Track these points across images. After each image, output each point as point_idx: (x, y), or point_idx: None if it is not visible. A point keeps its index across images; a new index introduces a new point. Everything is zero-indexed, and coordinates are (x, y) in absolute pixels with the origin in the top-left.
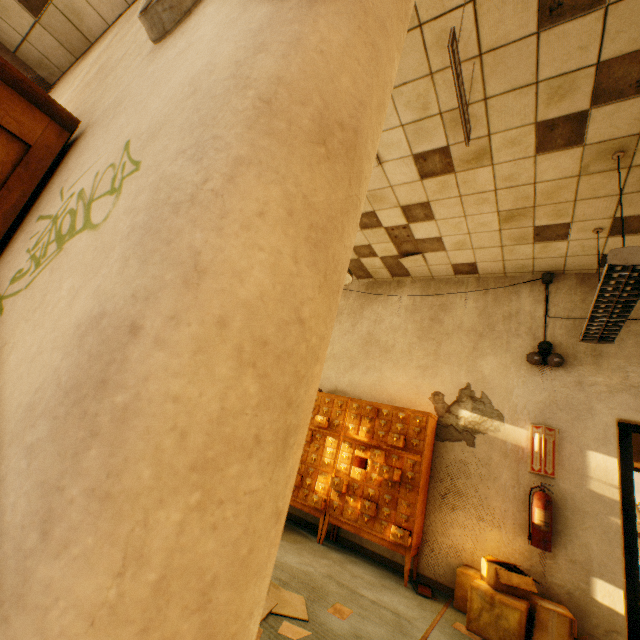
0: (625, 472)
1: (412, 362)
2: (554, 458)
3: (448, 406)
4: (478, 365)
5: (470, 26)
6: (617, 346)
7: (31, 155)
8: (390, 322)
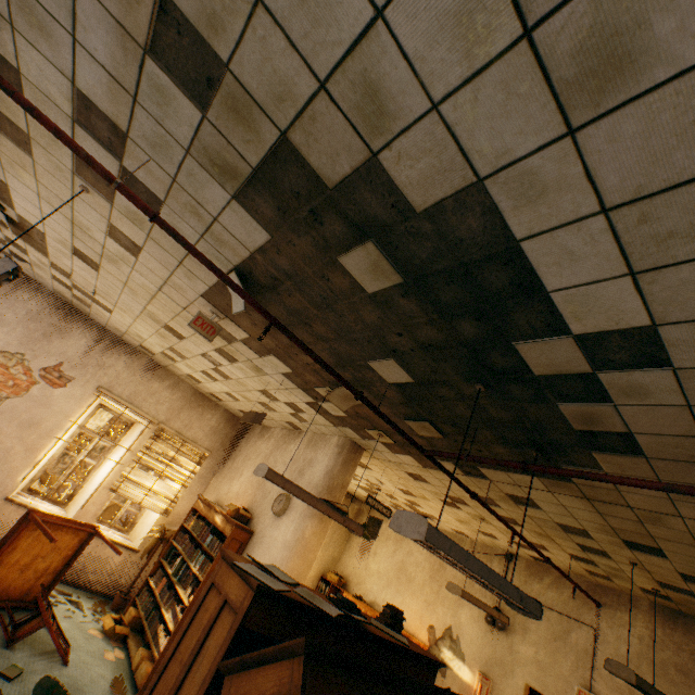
0: None
1: (422, 595)
2: None
3: (436, 639)
4: (459, 612)
5: (392, 471)
6: (536, 625)
7: (243, 544)
8: (416, 557)
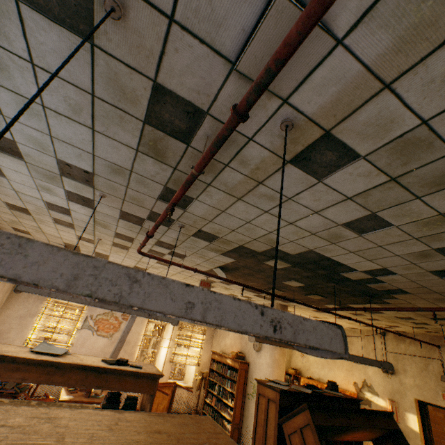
0: (423, 421)
1: (344, 367)
2: (396, 414)
3: (359, 388)
4: (366, 370)
5: (305, 311)
6: (409, 366)
7: (246, 370)
8: None
